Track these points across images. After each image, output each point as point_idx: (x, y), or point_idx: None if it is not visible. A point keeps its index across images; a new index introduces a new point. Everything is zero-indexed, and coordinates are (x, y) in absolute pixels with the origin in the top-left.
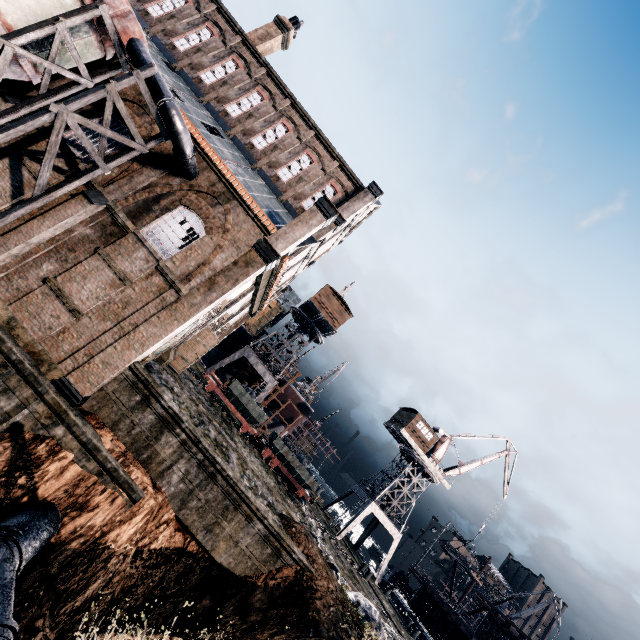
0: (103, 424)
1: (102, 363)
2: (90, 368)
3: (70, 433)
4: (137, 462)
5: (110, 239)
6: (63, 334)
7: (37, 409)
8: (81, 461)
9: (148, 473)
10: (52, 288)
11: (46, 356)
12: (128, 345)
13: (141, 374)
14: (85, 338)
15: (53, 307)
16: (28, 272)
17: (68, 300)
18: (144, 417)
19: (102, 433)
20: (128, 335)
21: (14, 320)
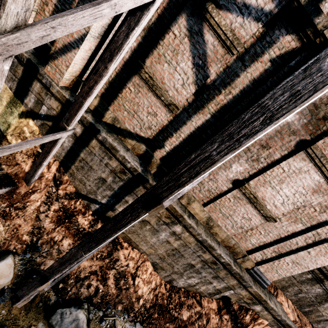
0: (275, 287)
1: (291, 262)
2: (279, 264)
3: (264, 309)
4: (300, 313)
5: (321, 126)
6: (250, 230)
7: (240, 292)
8: (273, 326)
9: (306, 318)
10: (246, 195)
11: (238, 248)
12: (324, 252)
13: (325, 269)
14: (272, 235)
15: (244, 210)
16: (217, 174)
17: (263, 208)
18: (311, 288)
19: (279, 299)
20: (326, 243)
21: (210, 220)
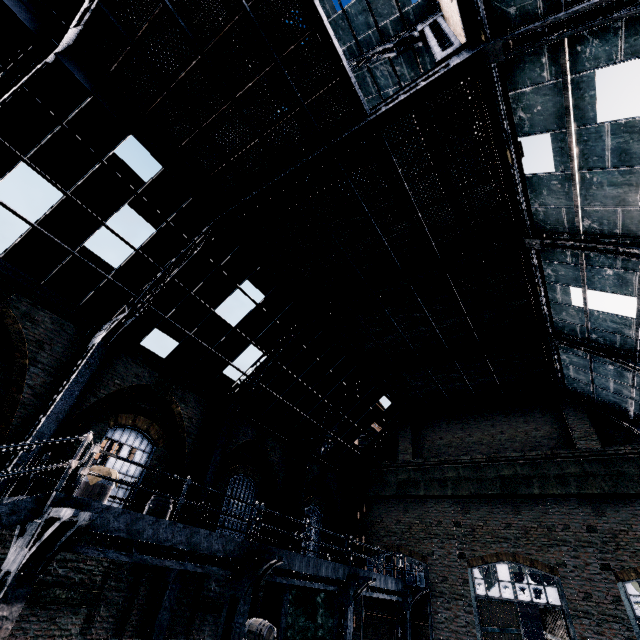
0: None
1: None
2: None
3: None
4: None
5: None
6: None
7: None
8: None
9: None
10: None
11: None
12: None
13: None
14: None
15: None
16: None
17: None
18: None
19: None
20: None
21: None
